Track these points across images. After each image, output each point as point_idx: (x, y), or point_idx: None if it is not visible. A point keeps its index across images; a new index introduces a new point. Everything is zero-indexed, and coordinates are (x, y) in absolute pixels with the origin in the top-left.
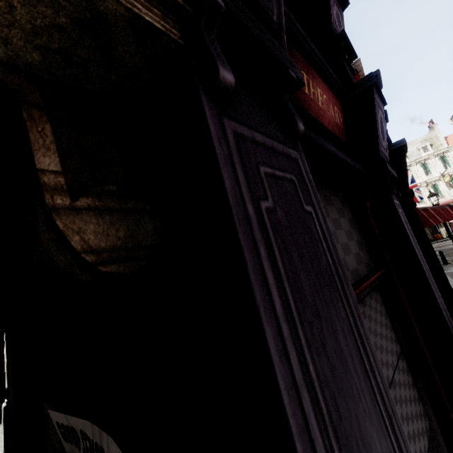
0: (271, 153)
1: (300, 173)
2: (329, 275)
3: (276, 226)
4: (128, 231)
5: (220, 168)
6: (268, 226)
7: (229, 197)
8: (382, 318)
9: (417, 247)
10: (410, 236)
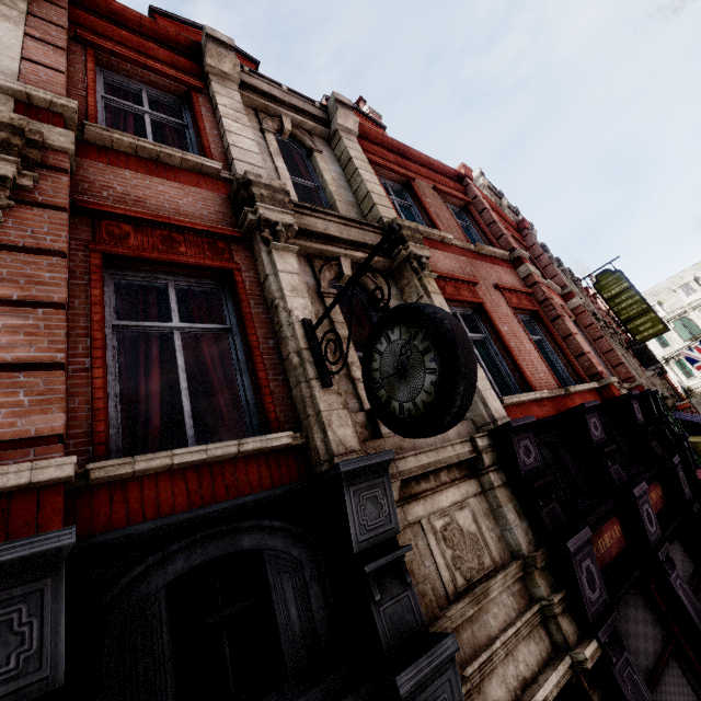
0: (622, 665)
1: (628, 661)
2: (646, 699)
3: (632, 693)
4: (598, 693)
5: (621, 687)
6: (631, 695)
7: (624, 694)
8: (678, 679)
9: (698, 610)
10: (689, 605)
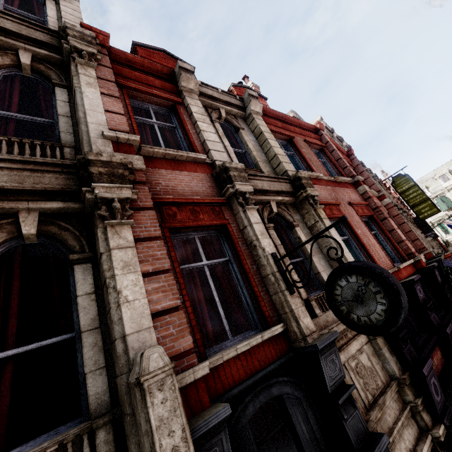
0: None
1: None
2: None
3: None
4: None
5: None
6: None
7: None
8: None
9: None
10: None
